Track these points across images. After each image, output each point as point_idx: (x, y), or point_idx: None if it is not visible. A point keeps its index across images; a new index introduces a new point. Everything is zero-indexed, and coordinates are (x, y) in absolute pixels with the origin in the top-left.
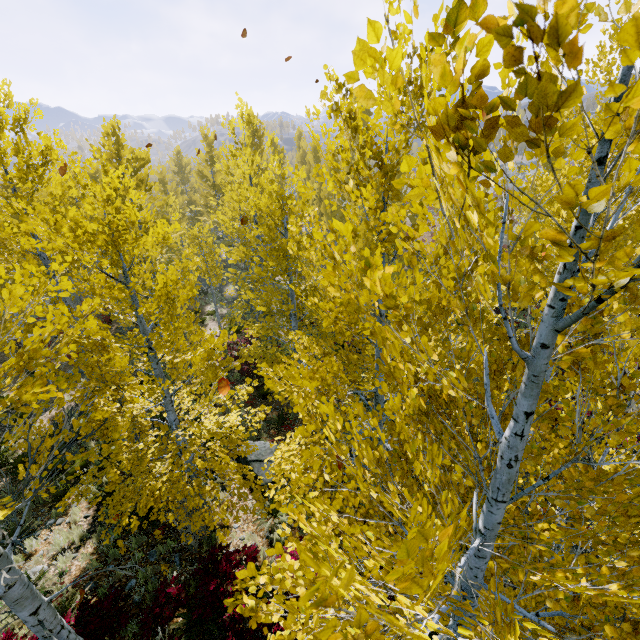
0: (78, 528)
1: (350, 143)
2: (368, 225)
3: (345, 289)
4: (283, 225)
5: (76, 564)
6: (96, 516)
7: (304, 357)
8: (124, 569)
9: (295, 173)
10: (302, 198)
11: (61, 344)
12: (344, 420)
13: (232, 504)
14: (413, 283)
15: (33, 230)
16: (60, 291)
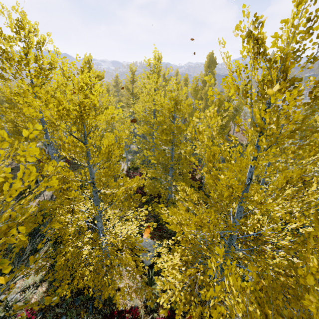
0: (40, 273)
1: (253, 62)
2: (278, 123)
3: (219, 161)
4: (172, 116)
5: (35, 297)
6: (50, 267)
7: (190, 204)
8: (60, 308)
9: (208, 81)
10: (185, 102)
11: (25, 200)
12: (208, 246)
13: (128, 285)
14: (287, 168)
15: (32, 103)
16: (49, 140)
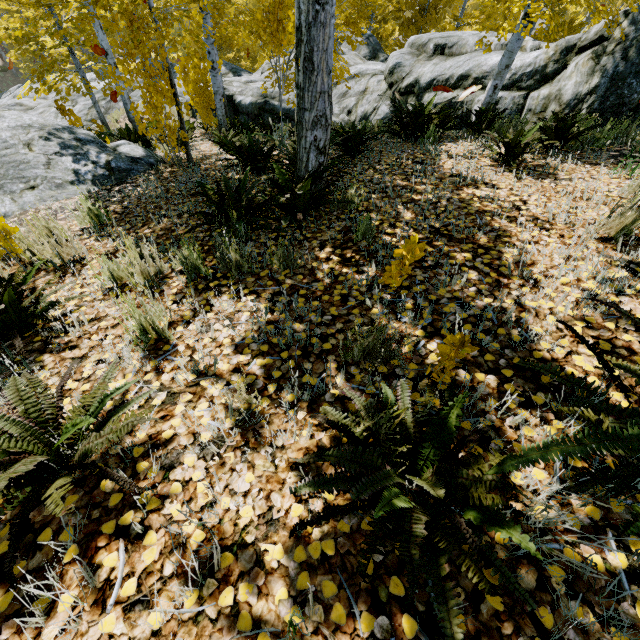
0: None
1: None
2: None
3: None
4: None
5: None
6: None
7: None
8: None
9: None
10: None
11: None
12: None
13: None
14: None
15: None
16: None
